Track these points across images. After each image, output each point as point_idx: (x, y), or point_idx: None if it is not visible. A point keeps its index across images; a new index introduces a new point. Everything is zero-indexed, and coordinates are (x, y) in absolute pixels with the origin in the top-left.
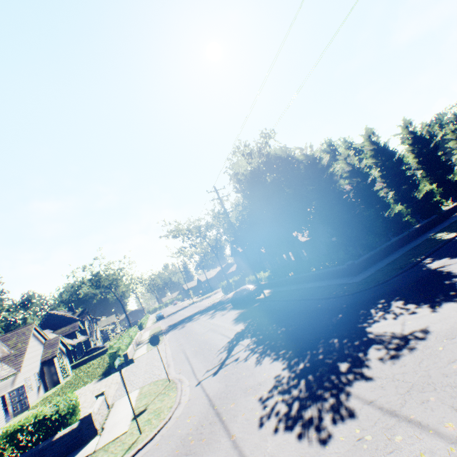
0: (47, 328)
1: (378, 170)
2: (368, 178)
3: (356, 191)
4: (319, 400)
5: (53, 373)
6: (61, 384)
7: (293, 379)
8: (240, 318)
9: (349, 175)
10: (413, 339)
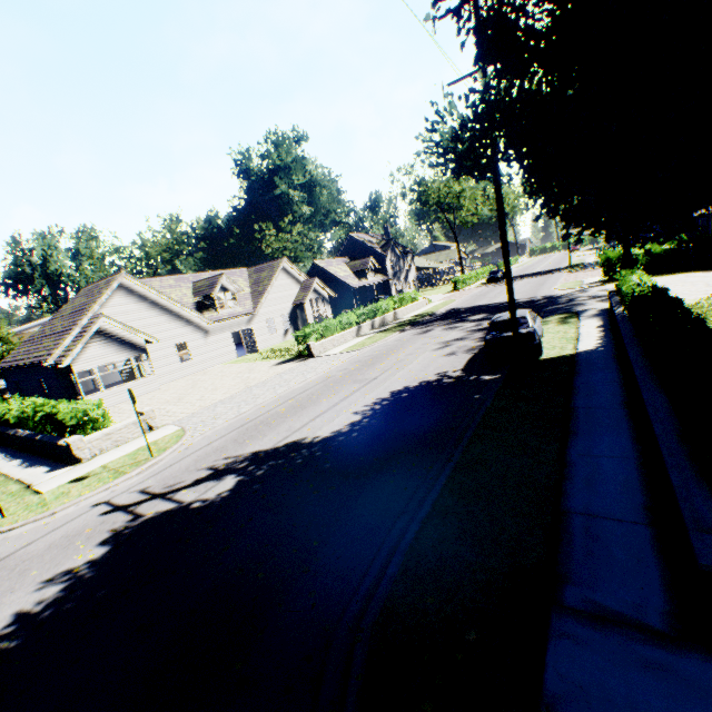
0: (349, 255)
1: None
2: None
3: None
4: None
5: (305, 320)
6: None
7: None
8: (398, 396)
9: None
10: None
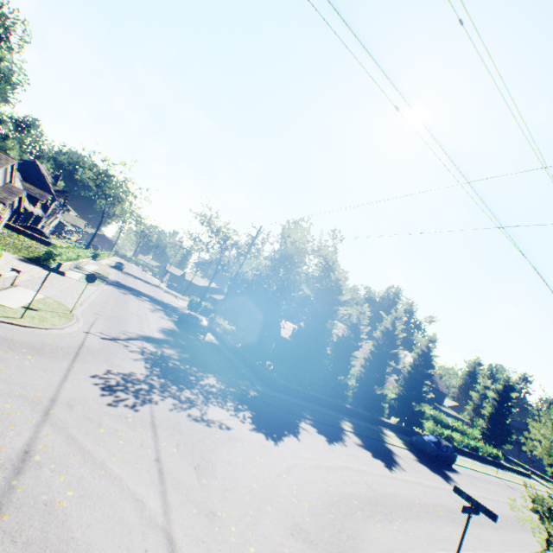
0: (19, 171)
1: (374, 345)
2: (359, 342)
3: (341, 341)
4: (135, 396)
5: None
6: None
7: (139, 381)
8: (168, 331)
9: (350, 326)
10: (218, 425)
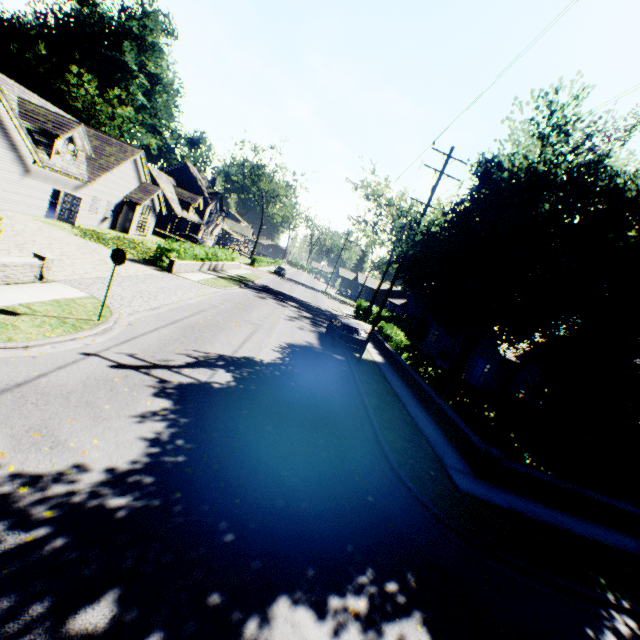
0: (175, 179)
1: None
2: None
3: None
4: None
5: (129, 220)
6: (127, 235)
7: (56, 507)
8: (295, 349)
9: None
10: None
